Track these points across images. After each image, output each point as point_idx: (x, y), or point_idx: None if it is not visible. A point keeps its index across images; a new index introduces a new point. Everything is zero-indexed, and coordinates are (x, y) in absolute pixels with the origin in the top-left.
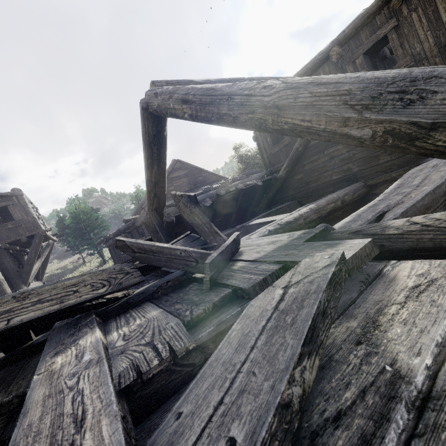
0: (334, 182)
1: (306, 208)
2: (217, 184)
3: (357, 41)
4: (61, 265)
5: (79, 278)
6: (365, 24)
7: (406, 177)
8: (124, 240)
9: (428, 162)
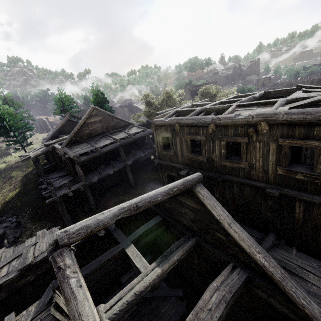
0: (184, 224)
1: (155, 274)
2: (124, 132)
3: (226, 131)
4: None
5: None
6: (233, 126)
7: (196, 311)
8: None
9: (217, 279)
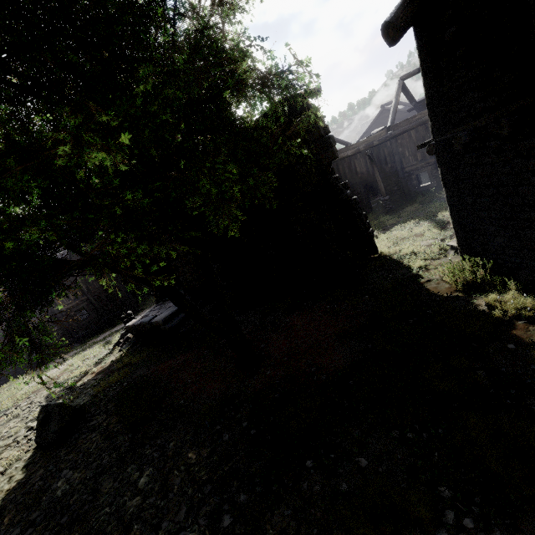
0: None
1: None
2: None
3: None
4: None
5: None
6: None
7: None
8: None
9: None
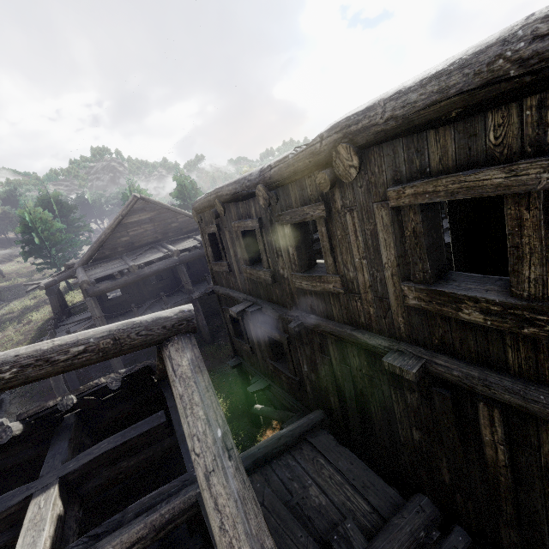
0: None
1: None
2: (193, 239)
3: (287, 197)
4: (33, 266)
5: None
6: (293, 178)
7: None
8: None
9: None
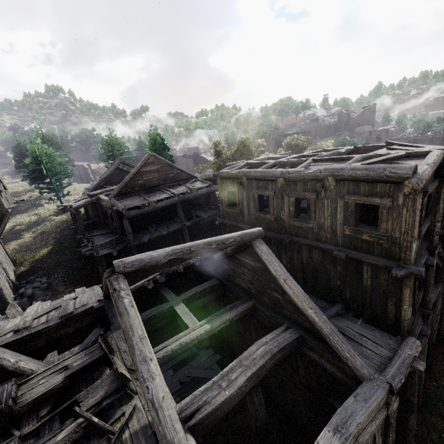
0: (242, 287)
1: (204, 329)
2: (185, 186)
3: (295, 186)
4: (15, 188)
5: (56, 443)
6: (302, 180)
7: (241, 359)
8: (78, 411)
9: (267, 336)
